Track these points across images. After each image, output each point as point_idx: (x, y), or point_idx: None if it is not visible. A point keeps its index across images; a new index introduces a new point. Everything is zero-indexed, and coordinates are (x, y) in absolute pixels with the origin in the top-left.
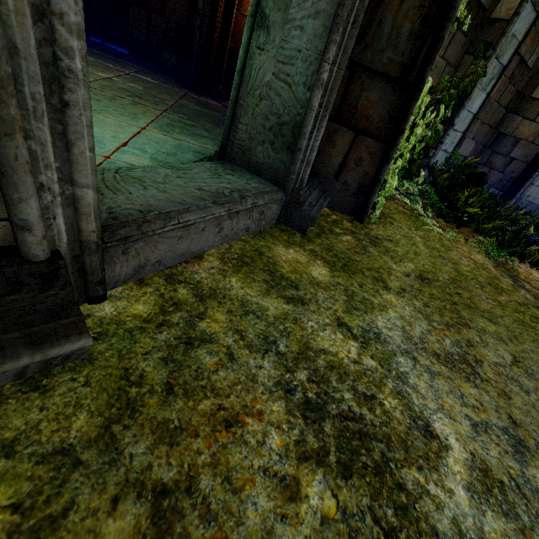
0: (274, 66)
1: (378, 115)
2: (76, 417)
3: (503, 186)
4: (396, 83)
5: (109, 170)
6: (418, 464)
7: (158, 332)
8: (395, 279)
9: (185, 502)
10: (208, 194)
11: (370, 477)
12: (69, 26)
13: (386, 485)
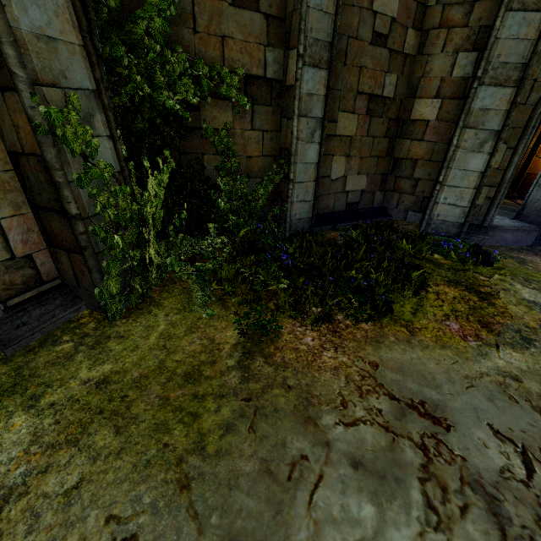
0: None
1: (69, 237)
2: None
3: (419, 207)
4: (63, 213)
5: None
6: None
7: None
8: (60, 391)
9: None
10: None
11: None
12: None
13: None
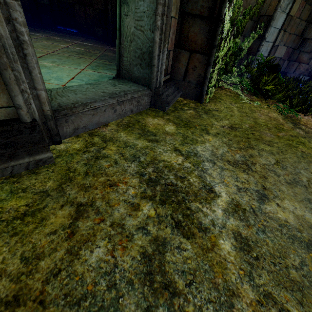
0: (134, 23)
1: (200, 40)
2: (48, 182)
3: (309, 73)
4: (207, 19)
5: (60, 88)
6: (200, 201)
7: (84, 154)
8: (214, 129)
9: (89, 208)
10: (107, 94)
11: (174, 205)
12: (20, 23)
13: (181, 207)
